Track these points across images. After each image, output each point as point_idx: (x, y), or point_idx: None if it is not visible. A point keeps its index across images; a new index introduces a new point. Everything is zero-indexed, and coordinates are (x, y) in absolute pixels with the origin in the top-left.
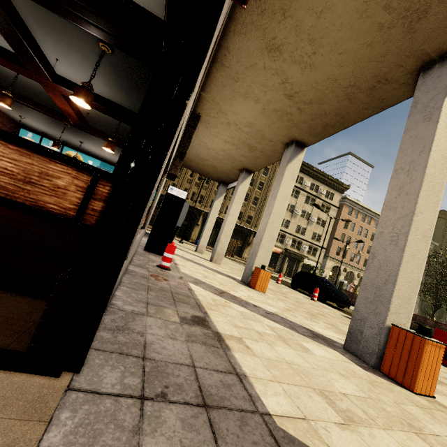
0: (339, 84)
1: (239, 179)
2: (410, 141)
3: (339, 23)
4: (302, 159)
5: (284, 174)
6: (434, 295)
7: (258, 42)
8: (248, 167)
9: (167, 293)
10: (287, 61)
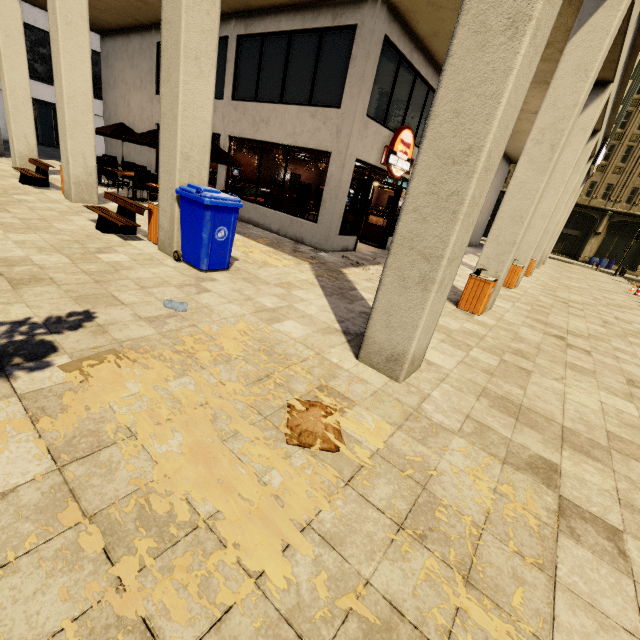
0: None
1: None
2: None
3: None
4: (592, 147)
5: None
6: None
7: None
8: None
9: None
10: None
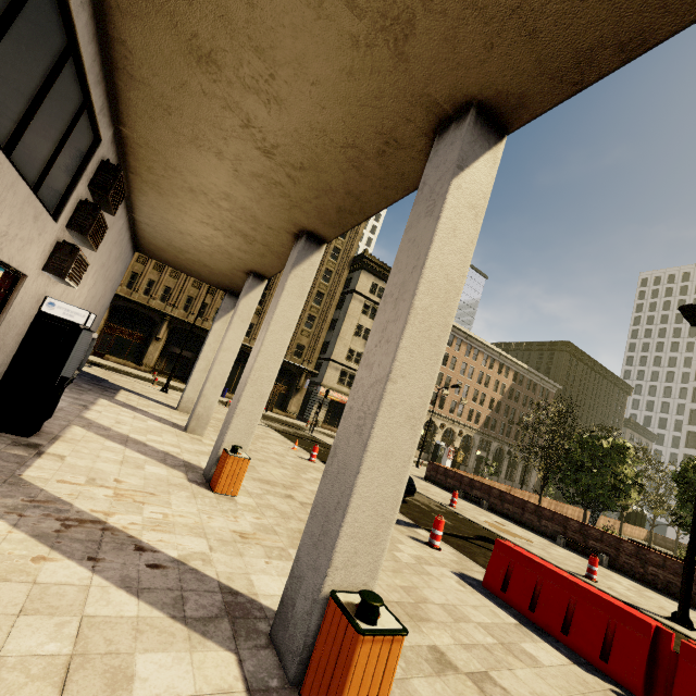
0: (332, 139)
1: (244, 288)
2: (407, 247)
3: (289, 23)
4: (318, 263)
5: (285, 286)
6: (544, 463)
7: (171, 38)
8: (257, 270)
9: None
10: (236, 86)
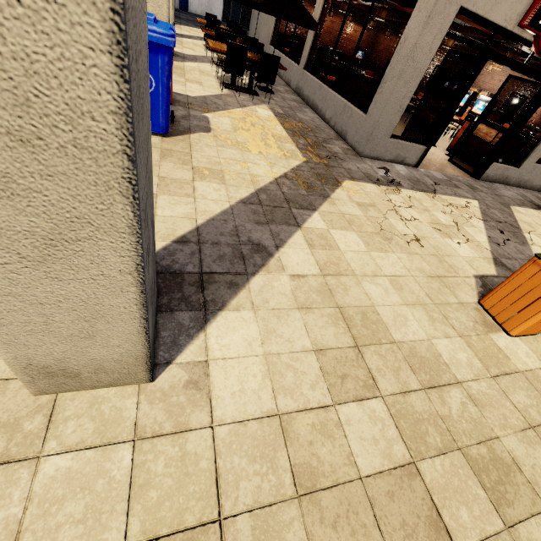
0: None
1: None
2: None
3: None
4: None
5: None
6: None
7: None
8: None
9: None
10: None
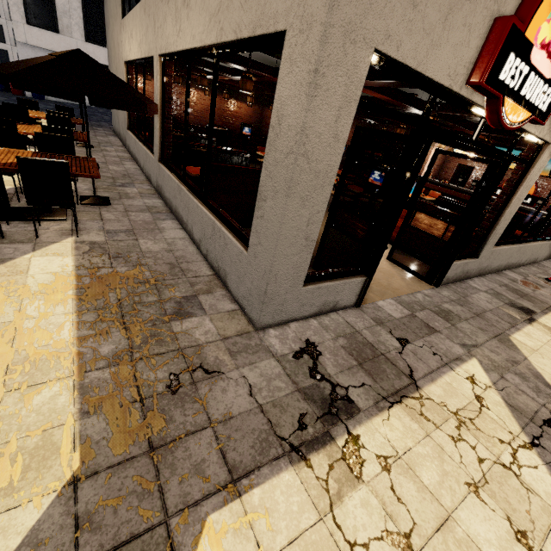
0: None
1: None
2: None
3: None
4: None
5: None
6: None
7: None
8: None
9: (520, 293)
10: None
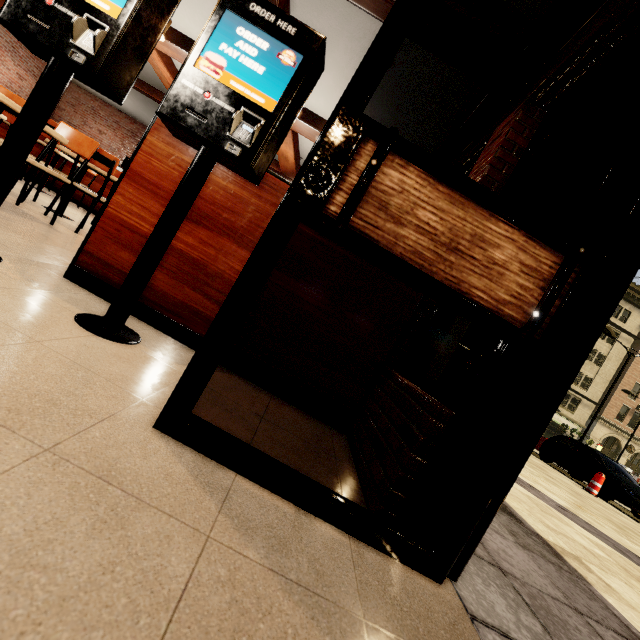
0: None
1: None
2: None
3: None
4: None
5: None
6: None
7: None
8: None
9: None
10: None
